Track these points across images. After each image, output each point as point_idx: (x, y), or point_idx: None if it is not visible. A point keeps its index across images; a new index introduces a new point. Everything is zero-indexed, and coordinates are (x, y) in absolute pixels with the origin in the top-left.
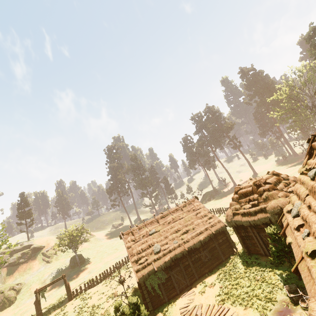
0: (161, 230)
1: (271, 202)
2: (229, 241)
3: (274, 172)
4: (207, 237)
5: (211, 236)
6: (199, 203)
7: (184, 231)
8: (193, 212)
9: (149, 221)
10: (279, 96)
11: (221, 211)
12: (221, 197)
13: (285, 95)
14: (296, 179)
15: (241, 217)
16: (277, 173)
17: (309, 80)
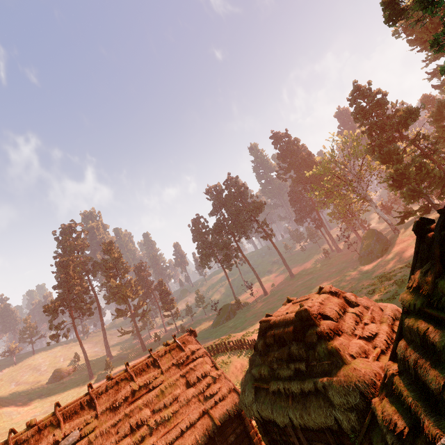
0: (94, 431)
1: (338, 373)
2: (250, 435)
3: (332, 289)
4: (202, 439)
5: (212, 432)
6: (197, 344)
7: (153, 426)
8: (181, 368)
9: (72, 405)
10: (319, 170)
11: (242, 345)
12: (246, 314)
13: (327, 169)
14: (370, 304)
15: (271, 401)
16: (337, 291)
17: (354, 152)
